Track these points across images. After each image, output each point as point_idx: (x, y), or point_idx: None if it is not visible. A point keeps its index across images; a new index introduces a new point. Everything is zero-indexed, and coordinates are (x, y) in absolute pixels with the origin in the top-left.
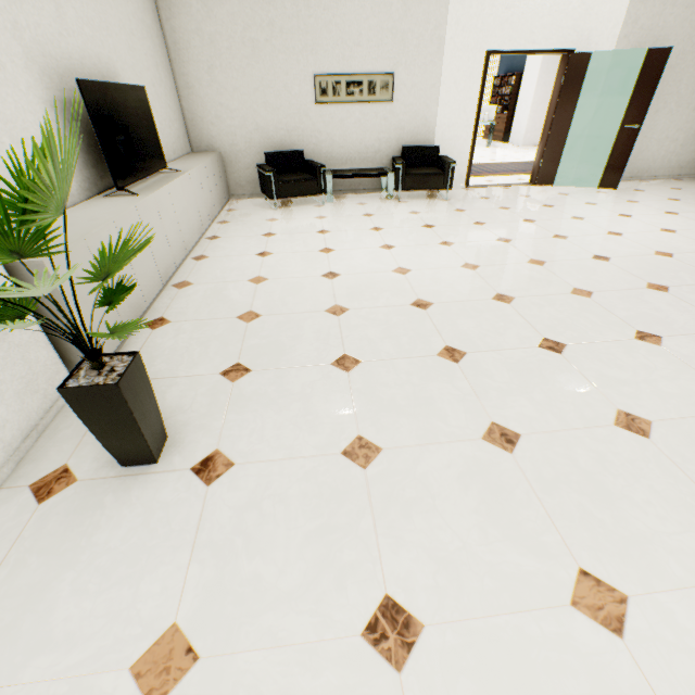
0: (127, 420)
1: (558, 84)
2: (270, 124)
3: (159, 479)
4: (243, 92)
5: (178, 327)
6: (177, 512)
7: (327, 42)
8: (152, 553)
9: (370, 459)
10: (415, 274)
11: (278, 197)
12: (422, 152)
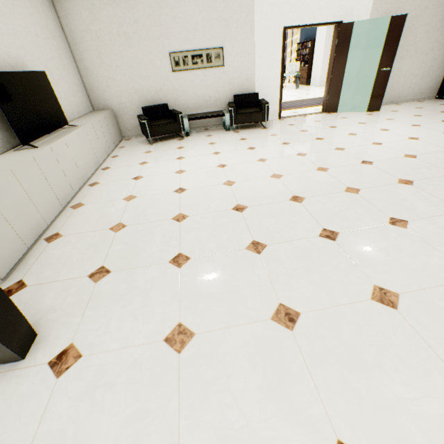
0: None
1: (334, 45)
2: (144, 88)
3: (22, 374)
4: (123, 68)
5: (67, 239)
6: (29, 405)
7: (175, 30)
8: None
9: (185, 344)
10: (238, 185)
11: (152, 136)
12: (247, 98)
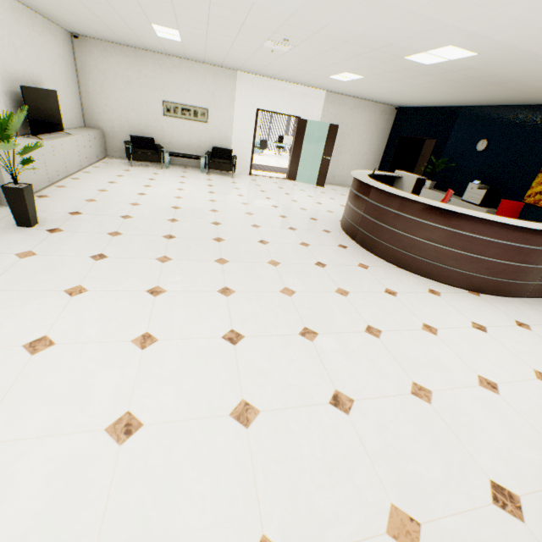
0: (24, 204)
1: (295, 131)
2: (136, 121)
3: (32, 230)
4: (121, 101)
5: (53, 199)
6: (38, 236)
7: (171, 87)
8: (26, 241)
9: (117, 235)
10: (184, 199)
11: (134, 160)
12: (223, 151)
